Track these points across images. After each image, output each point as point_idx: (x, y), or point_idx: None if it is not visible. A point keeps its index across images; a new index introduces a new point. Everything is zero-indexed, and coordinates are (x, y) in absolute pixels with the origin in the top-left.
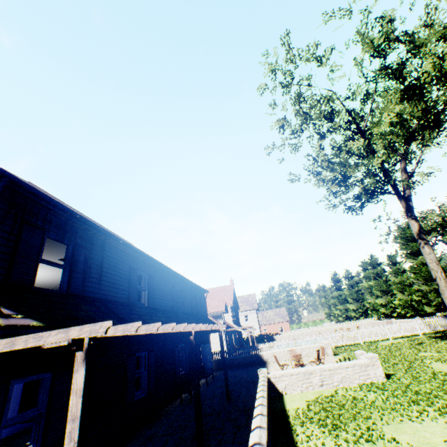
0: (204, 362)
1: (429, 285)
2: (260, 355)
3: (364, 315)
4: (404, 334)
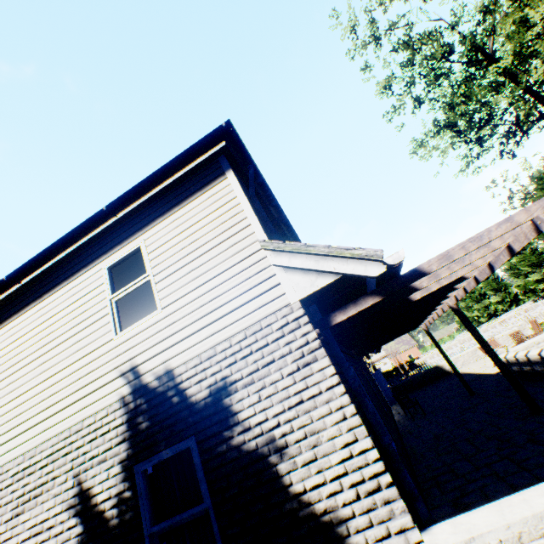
0: (383, 391)
1: None
2: (439, 366)
3: (514, 304)
4: None
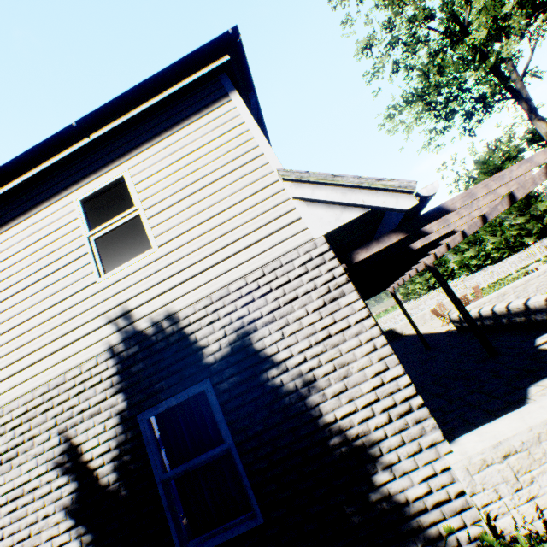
0: None
1: (525, 214)
2: (392, 330)
3: (450, 277)
4: (521, 267)
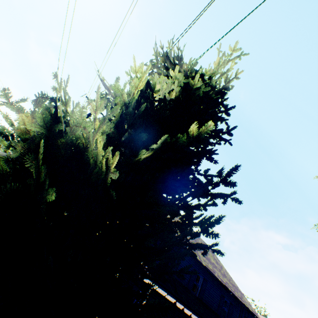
0: None
1: None
2: None
3: None
4: None
